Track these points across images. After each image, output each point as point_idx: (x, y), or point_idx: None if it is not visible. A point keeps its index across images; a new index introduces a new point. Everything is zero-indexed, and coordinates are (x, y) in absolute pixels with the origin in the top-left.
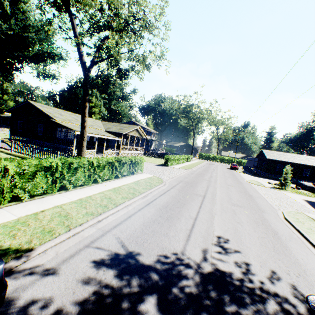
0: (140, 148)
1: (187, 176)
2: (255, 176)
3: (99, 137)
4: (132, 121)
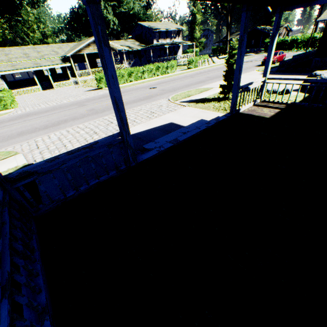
0: (118, 66)
1: (70, 103)
2: (275, 73)
3: (31, 70)
4: (138, 23)
